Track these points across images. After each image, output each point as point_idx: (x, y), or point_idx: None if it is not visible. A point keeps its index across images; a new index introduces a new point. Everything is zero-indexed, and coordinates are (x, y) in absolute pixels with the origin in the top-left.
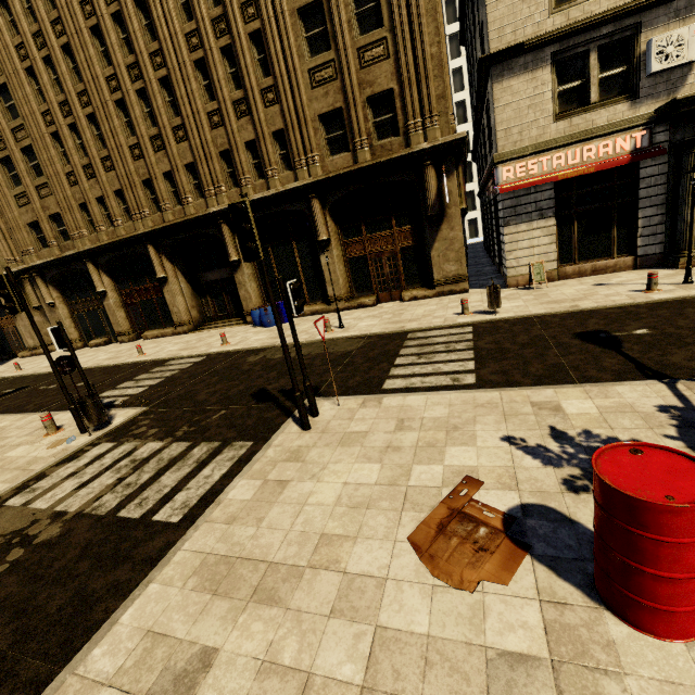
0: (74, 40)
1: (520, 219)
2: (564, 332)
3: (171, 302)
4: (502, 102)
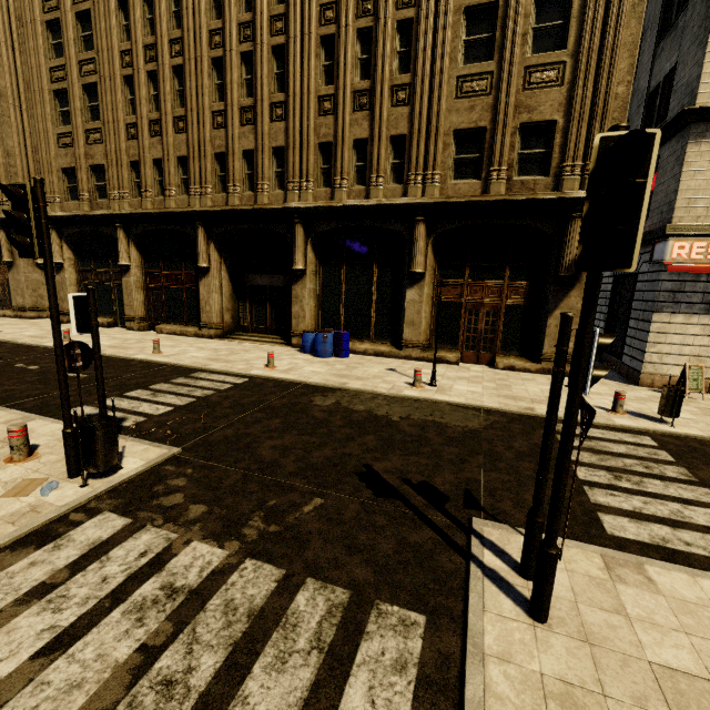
0: None
1: (678, 308)
2: None
3: (204, 297)
4: (694, 167)
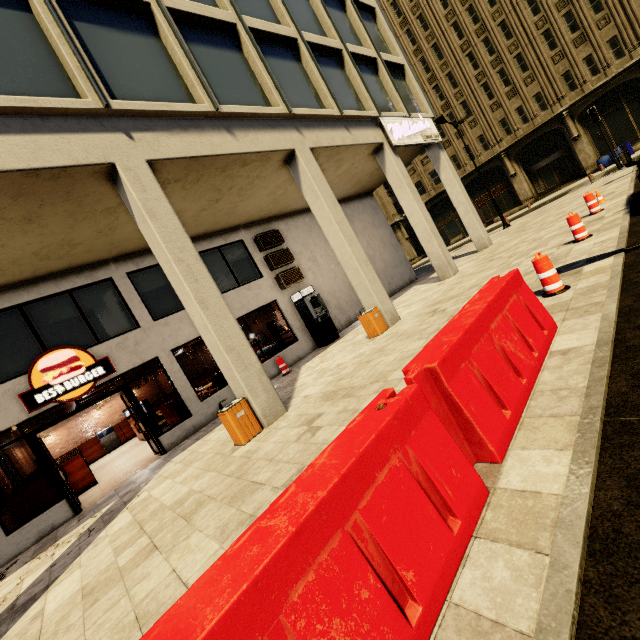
0: (455, 68)
1: None
2: None
3: (518, 188)
4: None
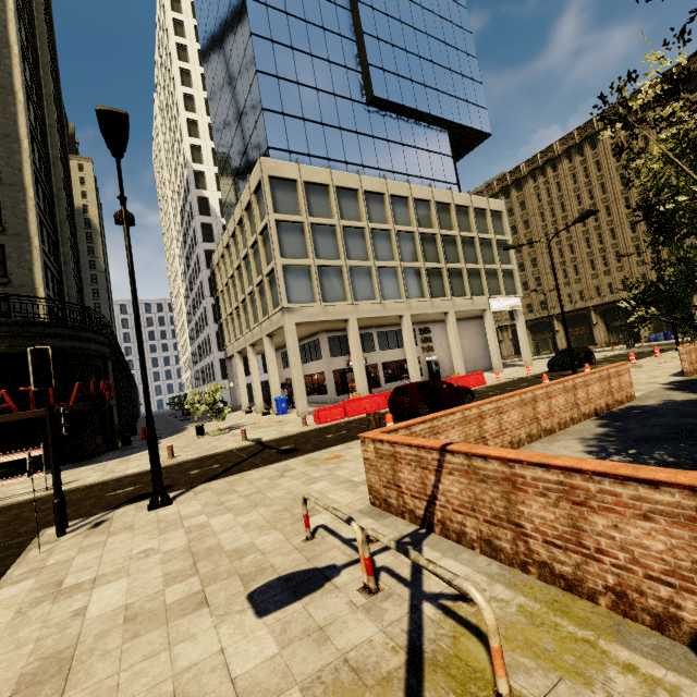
0: (575, 243)
1: None
2: None
3: (596, 334)
4: None
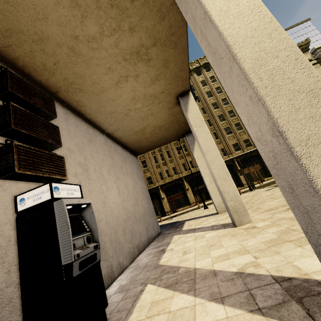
0: None
1: None
2: None
3: (189, 196)
4: None
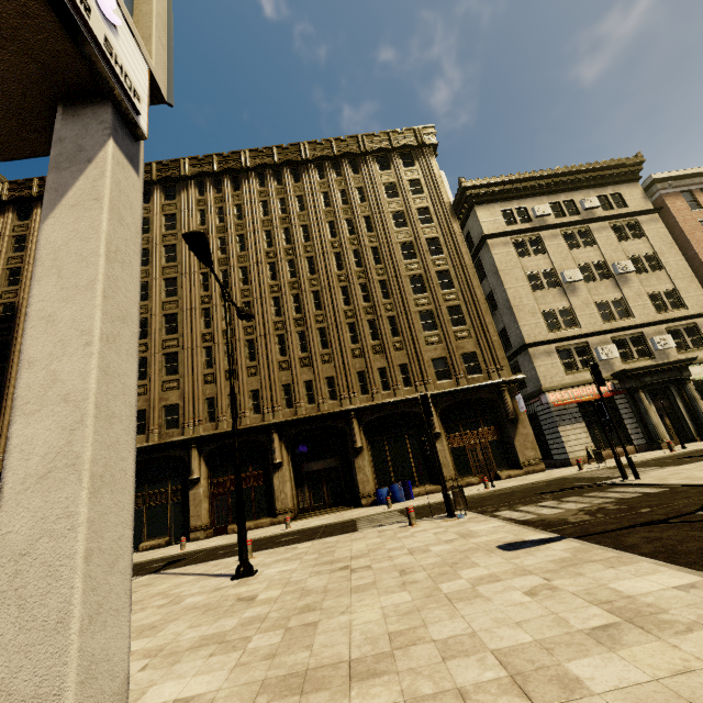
0: (257, 301)
1: (566, 423)
2: (670, 459)
3: (279, 488)
4: (537, 364)
